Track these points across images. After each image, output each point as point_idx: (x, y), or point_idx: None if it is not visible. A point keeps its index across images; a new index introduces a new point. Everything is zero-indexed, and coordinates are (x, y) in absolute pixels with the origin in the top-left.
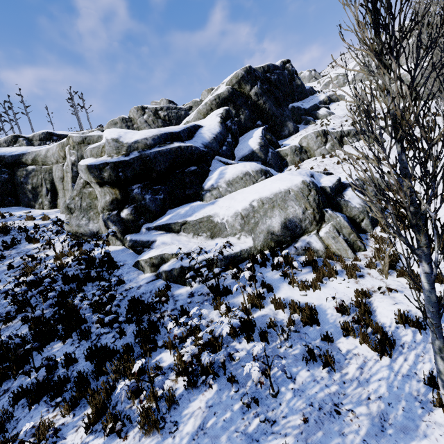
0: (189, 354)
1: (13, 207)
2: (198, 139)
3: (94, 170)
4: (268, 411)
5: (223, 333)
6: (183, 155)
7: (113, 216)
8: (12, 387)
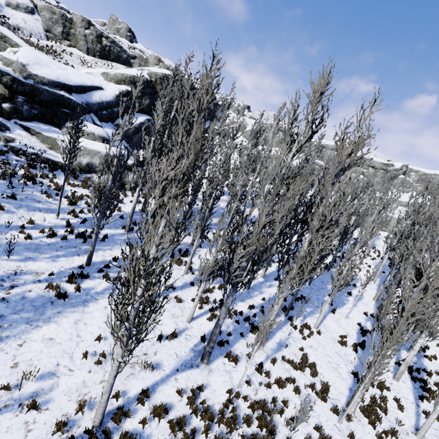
0: None
1: None
2: (86, 96)
3: None
4: (16, 192)
5: (13, 162)
6: (63, 101)
7: None
8: None
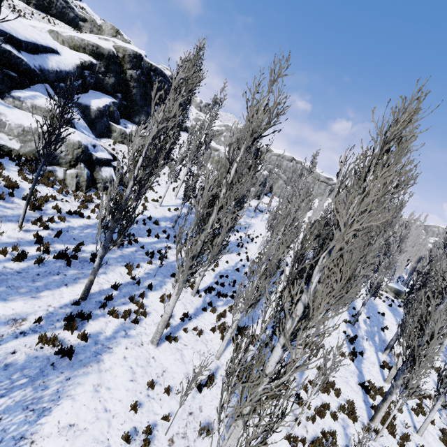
0: None
1: None
2: (40, 59)
3: None
4: None
5: None
6: (10, 59)
7: None
8: None
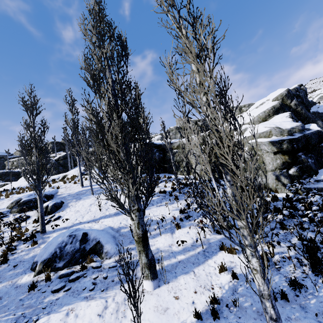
0: None
1: (162, 173)
2: None
3: (275, 144)
4: None
5: None
6: (320, 135)
7: (285, 173)
8: None
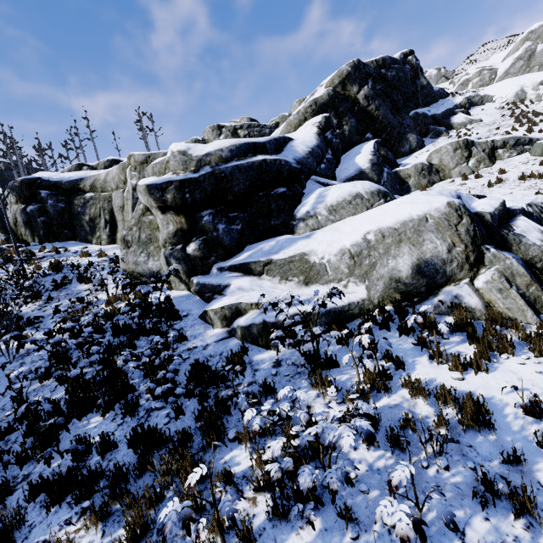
0: (274, 458)
1: (69, 241)
2: (288, 153)
3: (154, 191)
4: None
5: (343, 445)
6: (269, 171)
7: (177, 252)
8: (33, 472)
